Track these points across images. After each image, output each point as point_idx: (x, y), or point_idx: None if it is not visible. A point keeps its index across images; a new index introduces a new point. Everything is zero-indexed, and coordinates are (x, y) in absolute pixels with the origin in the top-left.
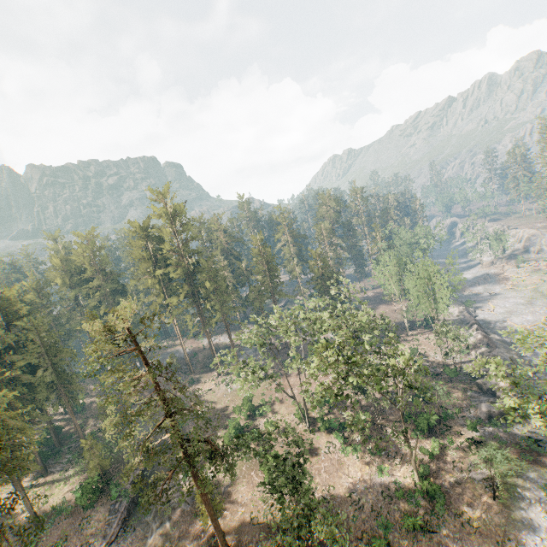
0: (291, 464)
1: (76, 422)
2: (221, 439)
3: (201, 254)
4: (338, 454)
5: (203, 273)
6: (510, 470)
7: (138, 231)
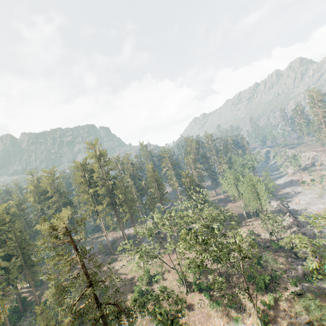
0: (172, 318)
1: (35, 293)
2: (130, 301)
3: (116, 178)
4: (207, 308)
5: (118, 190)
6: (324, 315)
7: (79, 166)
